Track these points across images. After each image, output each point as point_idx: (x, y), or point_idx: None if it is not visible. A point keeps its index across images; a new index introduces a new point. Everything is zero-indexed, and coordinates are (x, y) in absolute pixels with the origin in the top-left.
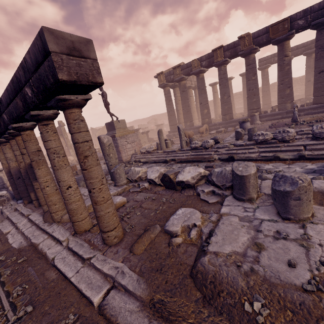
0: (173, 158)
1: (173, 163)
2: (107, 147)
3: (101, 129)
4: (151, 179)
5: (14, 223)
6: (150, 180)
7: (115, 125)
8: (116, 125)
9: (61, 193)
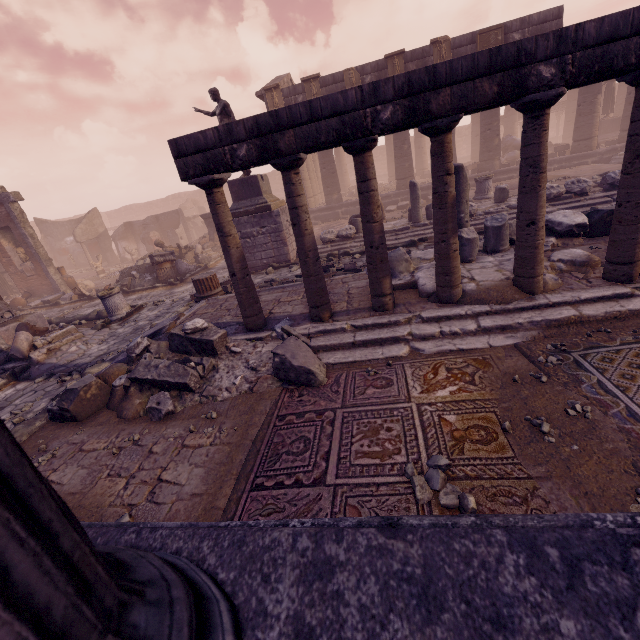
0: (424, 237)
1: (431, 244)
2: (468, 185)
3: (86, 219)
4: (580, 224)
5: (399, 336)
6: (574, 227)
7: (260, 184)
8: (261, 185)
9: (637, 212)
